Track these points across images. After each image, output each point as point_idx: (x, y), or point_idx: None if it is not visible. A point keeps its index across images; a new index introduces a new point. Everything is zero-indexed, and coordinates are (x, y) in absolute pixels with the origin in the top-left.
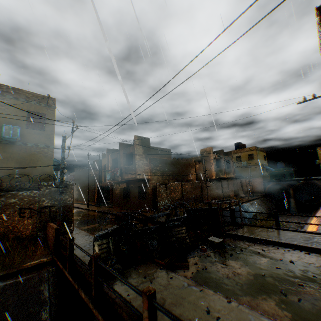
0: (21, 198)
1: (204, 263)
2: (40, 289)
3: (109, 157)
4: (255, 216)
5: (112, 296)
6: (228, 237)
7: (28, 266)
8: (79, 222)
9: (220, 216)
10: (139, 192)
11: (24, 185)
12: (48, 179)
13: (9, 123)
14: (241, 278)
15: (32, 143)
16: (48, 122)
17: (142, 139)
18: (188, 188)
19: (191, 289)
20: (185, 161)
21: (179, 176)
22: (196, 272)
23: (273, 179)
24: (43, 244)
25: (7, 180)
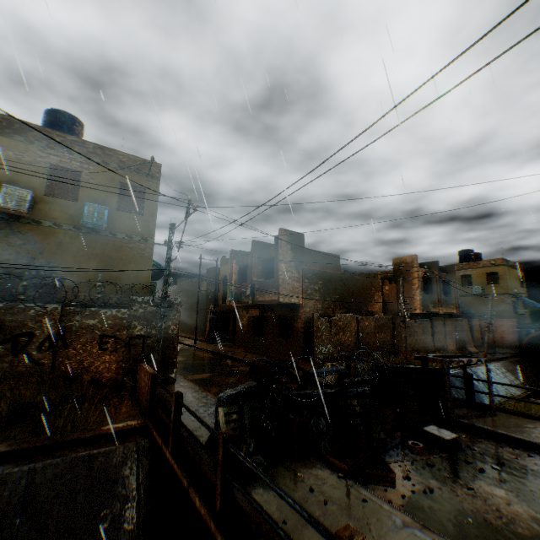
0: (103, 320)
1: (425, 478)
2: (125, 472)
3: (234, 264)
4: (501, 393)
5: (254, 519)
6: (463, 430)
7: (108, 431)
8: (184, 368)
9: (448, 387)
10: (280, 327)
11: (107, 299)
12: (143, 293)
13: (94, 201)
14: (518, 528)
15: (123, 234)
16: (148, 201)
17: (292, 236)
18: (369, 326)
19: (413, 535)
20: (364, 277)
21: (352, 304)
22: (411, 496)
23: (536, 323)
24: (130, 396)
25: (84, 290)
